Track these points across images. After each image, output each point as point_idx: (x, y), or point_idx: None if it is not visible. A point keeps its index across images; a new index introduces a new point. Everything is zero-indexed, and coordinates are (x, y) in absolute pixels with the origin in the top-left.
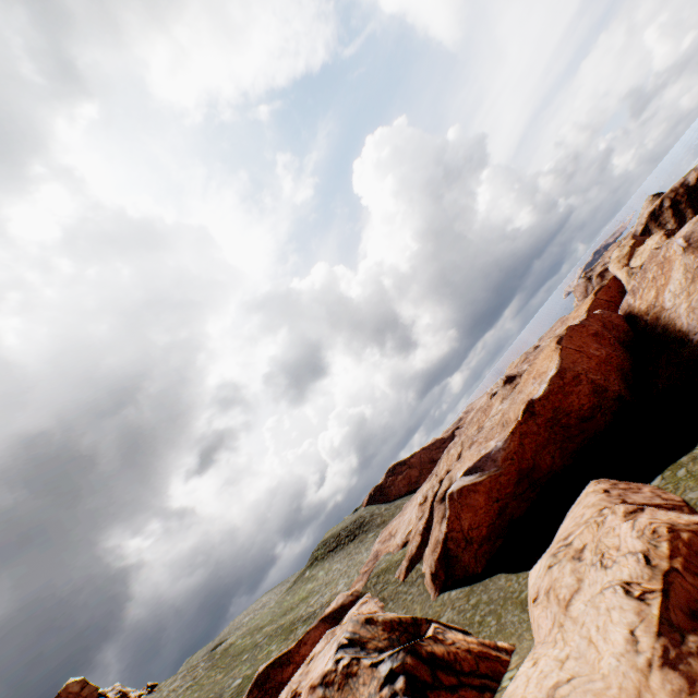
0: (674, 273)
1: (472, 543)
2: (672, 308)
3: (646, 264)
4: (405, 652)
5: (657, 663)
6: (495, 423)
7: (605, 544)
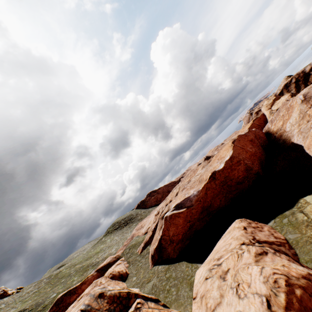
0: (294, 113)
1: (173, 243)
2: (289, 131)
3: (280, 108)
4: None
5: None
6: (196, 179)
7: (241, 277)
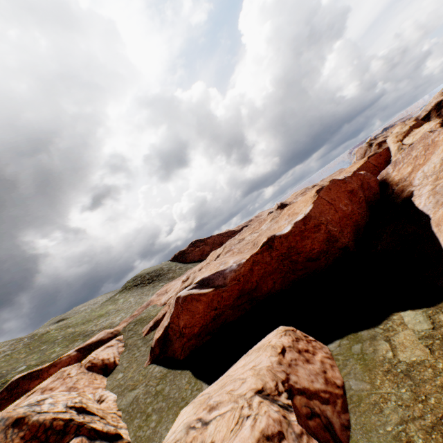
0: (434, 156)
1: (184, 337)
2: (418, 186)
3: (416, 143)
4: None
5: None
6: (251, 240)
7: None
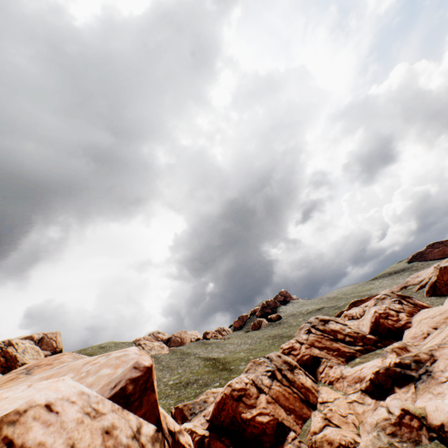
0: None
1: (446, 285)
2: None
3: None
4: (399, 298)
5: None
6: None
7: None
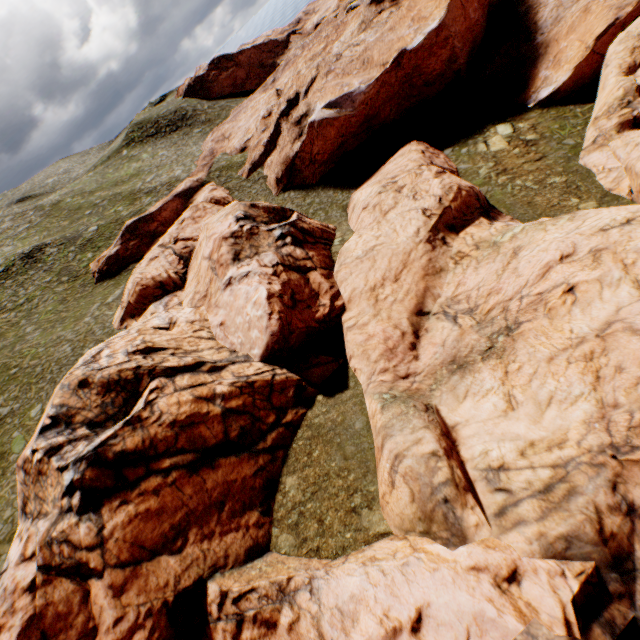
0: None
1: (315, 165)
2: None
3: None
4: (290, 227)
5: (424, 242)
6: (356, 57)
7: (420, 189)
